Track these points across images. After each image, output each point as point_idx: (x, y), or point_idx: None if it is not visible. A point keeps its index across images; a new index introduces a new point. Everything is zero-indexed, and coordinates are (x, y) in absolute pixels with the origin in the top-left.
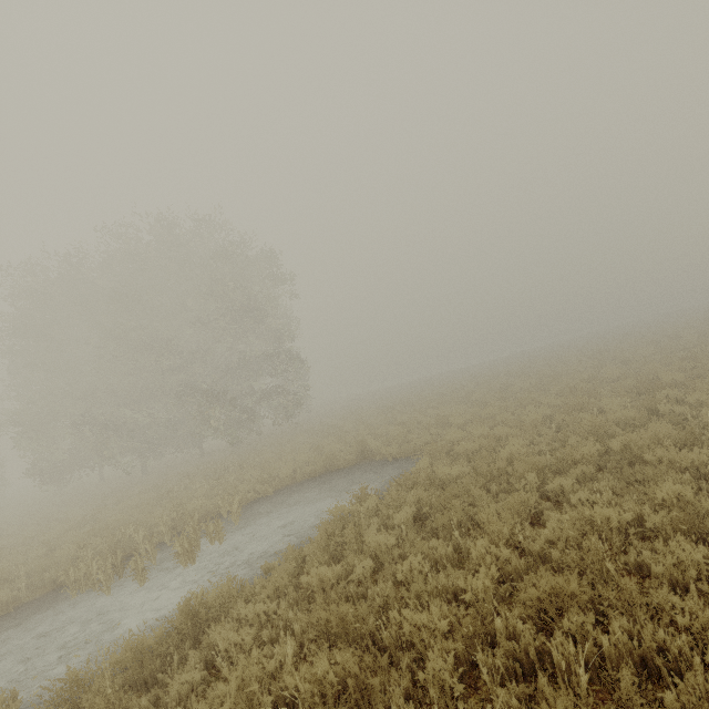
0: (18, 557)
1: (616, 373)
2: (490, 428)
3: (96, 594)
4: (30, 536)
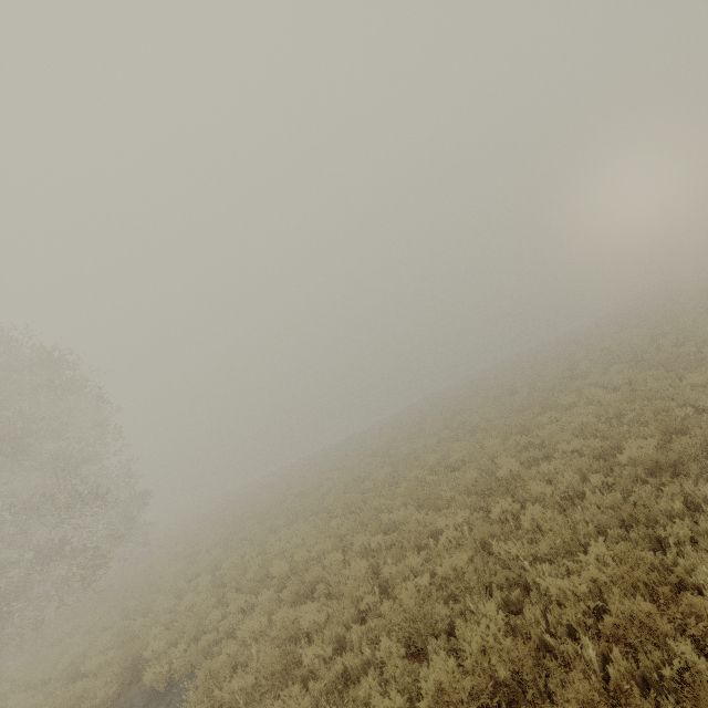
0: None
1: (461, 455)
2: (313, 585)
3: None
4: None
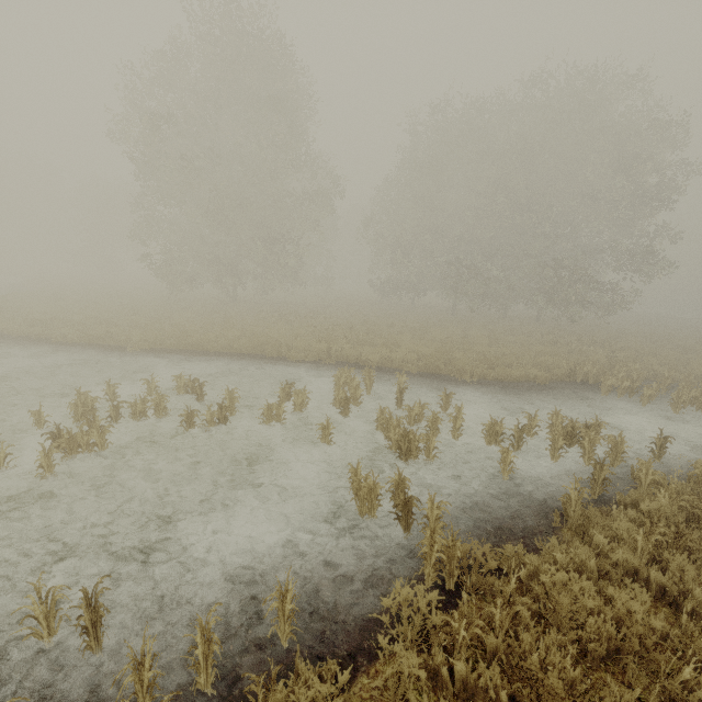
0: (490, 348)
1: None
2: None
3: (621, 400)
4: (449, 333)
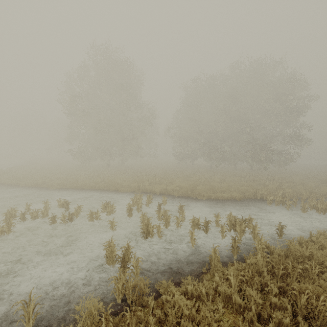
0: (218, 183)
1: None
2: None
3: (277, 207)
4: (202, 177)
